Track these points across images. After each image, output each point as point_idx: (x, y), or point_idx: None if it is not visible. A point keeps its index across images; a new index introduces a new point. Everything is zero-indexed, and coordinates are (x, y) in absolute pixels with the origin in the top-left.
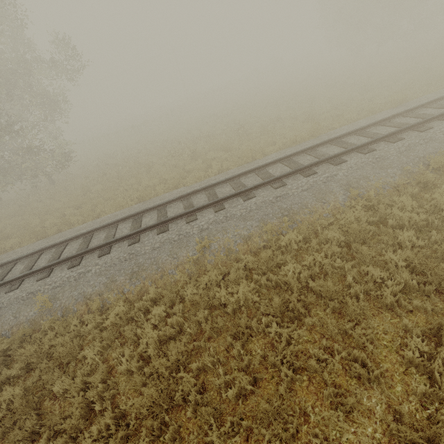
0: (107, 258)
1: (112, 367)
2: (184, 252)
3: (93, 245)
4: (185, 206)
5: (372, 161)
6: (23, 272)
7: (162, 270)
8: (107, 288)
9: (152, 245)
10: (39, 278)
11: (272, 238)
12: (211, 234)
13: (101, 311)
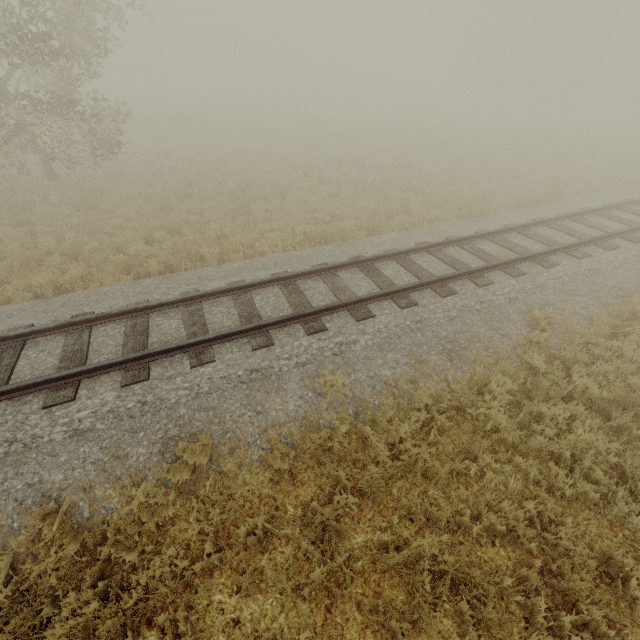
0: (378, 324)
1: (521, 494)
2: (513, 329)
3: (318, 301)
4: (449, 261)
5: None
6: (215, 332)
7: (495, 351)
8: (418, 371)
9: (446, 312)
10: (255, 345)
11: (633, 323)
12: (535, 308)
13: (419, 409)
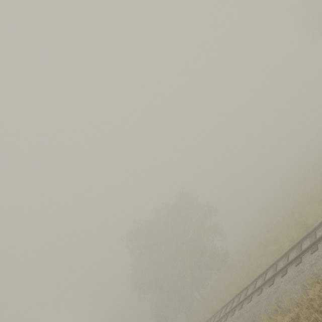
0: None
1: None
2: None
3: None
4: (236, 302)
5: (296, 274)
6: None
7: None
8: None
9: None
10: None
11: None
12: None
13: None
